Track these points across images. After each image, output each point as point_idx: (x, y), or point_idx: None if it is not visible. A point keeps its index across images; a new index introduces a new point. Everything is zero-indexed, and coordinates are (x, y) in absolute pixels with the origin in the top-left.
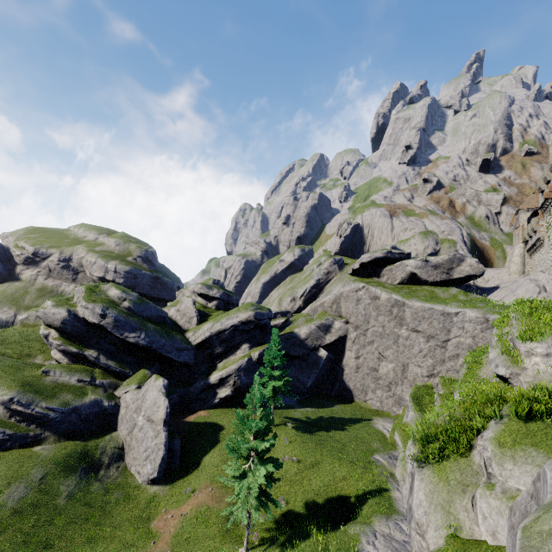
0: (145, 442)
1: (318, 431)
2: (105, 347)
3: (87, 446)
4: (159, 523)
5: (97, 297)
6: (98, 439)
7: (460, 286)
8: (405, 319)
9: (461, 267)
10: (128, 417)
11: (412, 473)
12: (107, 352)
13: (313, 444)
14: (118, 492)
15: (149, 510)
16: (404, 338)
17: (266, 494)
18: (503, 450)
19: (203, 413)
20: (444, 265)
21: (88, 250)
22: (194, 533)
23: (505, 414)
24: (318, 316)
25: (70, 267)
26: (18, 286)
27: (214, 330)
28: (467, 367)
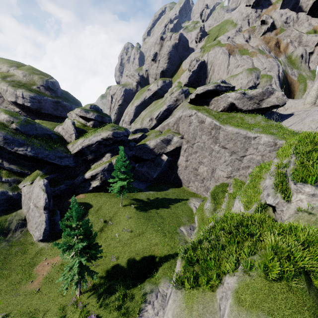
0: (35, 219)
1: (151, 209)
2: (6, 156)
3: None
4: (39, 268)
5: None
6: (7, 215)
7: (266, 112)
8: (219, 139)
9: (270, 99)
10: (26, 202)
11: (172, 288)
12: (9, 159)
13: (144, 220)
14: (18, 247)
15: (36, 258)
16: (216, 152)
17: (87, 270)
18: (240, 309)
19: (82, 196)
20: (257, 97)
21: (1, 80)
22: (57, 276)
23: (255, 265)
24: (164, 132)
25: None
26: None
27: (84, 144)
28: (250, 179)
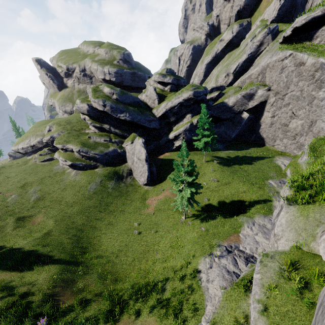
0: (139, 169)
1: (234, 165)
2: (112, 122)
3: (116, 169)
4: (149, 201)
5: (99, 95)
6: (120, 166)
7: None
8: None
9: None
10: (130, 157)
11: (282, 206)
12: (113, 125)
13: (228, 173)
14: (132, 188)
15: (145, 195)
16: (320, 99)
17: (192, 200)
18: None
19: (168, 154)
20: None
21: (91, 61)
22: (163, 207)
23: None
24: (245, 87)
25: (86, 75)
26: (68, 91)
27: (167, 107)
28: None
